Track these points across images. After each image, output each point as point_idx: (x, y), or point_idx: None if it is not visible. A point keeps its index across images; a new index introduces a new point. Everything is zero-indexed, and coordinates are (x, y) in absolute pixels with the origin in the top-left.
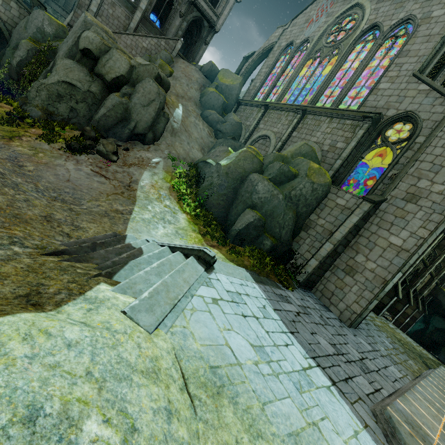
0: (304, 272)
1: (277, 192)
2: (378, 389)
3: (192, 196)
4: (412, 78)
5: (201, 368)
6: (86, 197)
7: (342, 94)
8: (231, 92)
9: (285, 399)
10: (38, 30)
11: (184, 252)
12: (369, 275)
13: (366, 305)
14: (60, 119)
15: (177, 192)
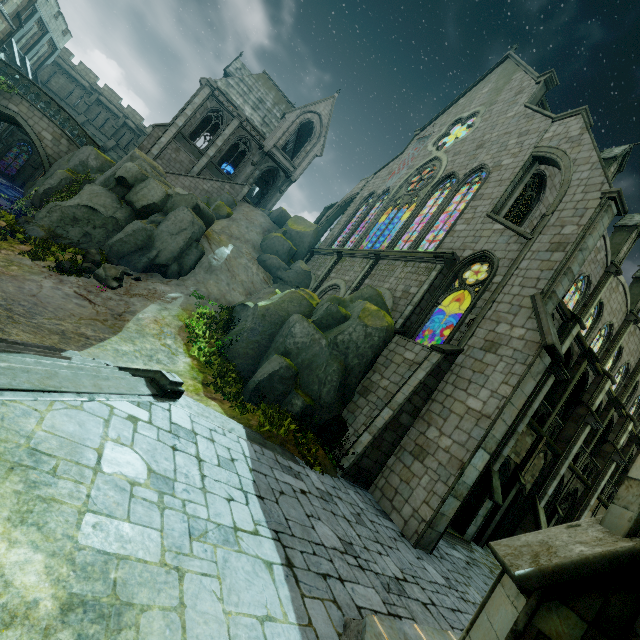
0: (353, 452)
1: (319, 336)
2: (400, 615)
3: (213, 341)
4: (487, 219)
5: (14, 442)
6: (47, 314)
7: (419, 237)
8: (303, 239)
9: (147, 528)
10: (81, 163)
11: (135, 374)
12: (443, 457)
13: (437, 505)
14: (66, 243)
15: (190, 333)
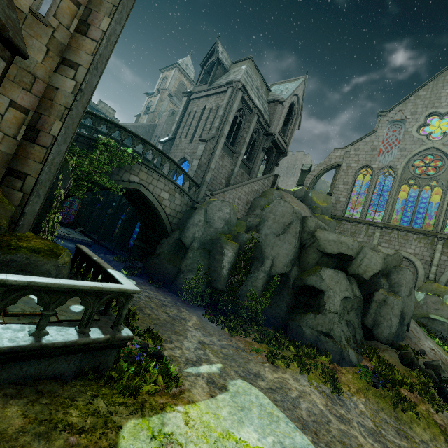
0: None
1: None
2: None
3: None
4: None
5: None
6: None
7: None
8: (328, 211)
9: None
10: (225, 223)
11: None
12: None
13: None
14: (354, 344)
15: None
